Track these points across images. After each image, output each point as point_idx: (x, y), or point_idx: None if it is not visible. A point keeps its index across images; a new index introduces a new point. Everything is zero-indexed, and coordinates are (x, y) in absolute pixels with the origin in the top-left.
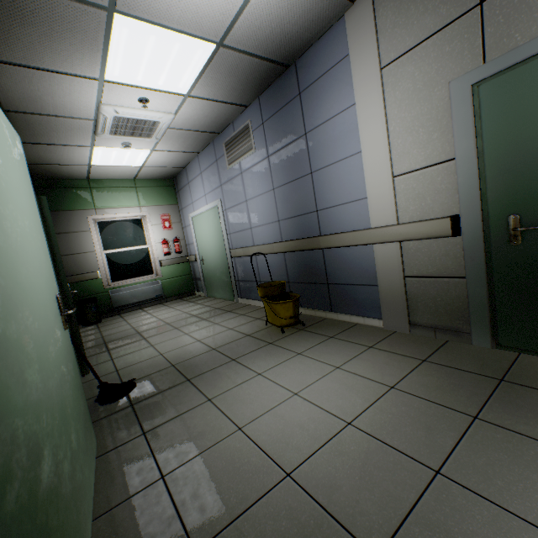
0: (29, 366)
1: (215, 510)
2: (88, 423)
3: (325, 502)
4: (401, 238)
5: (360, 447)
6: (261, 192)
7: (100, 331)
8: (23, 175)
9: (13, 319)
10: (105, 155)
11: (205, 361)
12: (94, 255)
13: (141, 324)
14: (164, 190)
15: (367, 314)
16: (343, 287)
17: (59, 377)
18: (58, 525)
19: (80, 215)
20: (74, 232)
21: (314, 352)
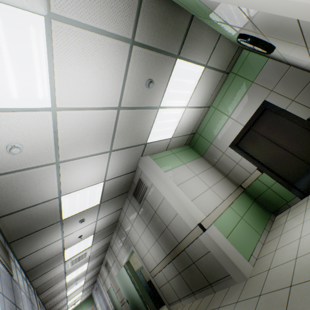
0: None
1: None
2: None
3: None
4: None
5: None
6: (103, 301)
7: None
8: None
9: None
10: (71, 308)
11: None
12: None
13: None
14: (89, 300)
15: None
16: None
17: None
18: None
19: None
20: None
21: None
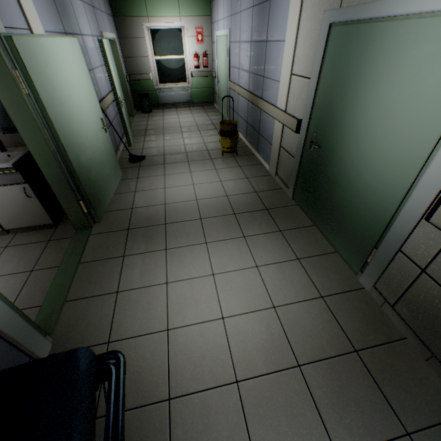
0: (87, 149)
1: (142, 203)
2: (118, 168)
3: (167, 212)
4: (282, 122)
5: (190, 206)
6: (246, 40)
7: (148, 120)
8: (81, 64)
9: (81, 137)
10: None
11: (177, 157)
12: (148, 60)
13: (168, 122)
14: None
15: (266, 161)
16: (263, 139)
17: (101, 152)
18: (98, 187)
19: (138, 22)
20: (135, 38)
21: (222, 171)
